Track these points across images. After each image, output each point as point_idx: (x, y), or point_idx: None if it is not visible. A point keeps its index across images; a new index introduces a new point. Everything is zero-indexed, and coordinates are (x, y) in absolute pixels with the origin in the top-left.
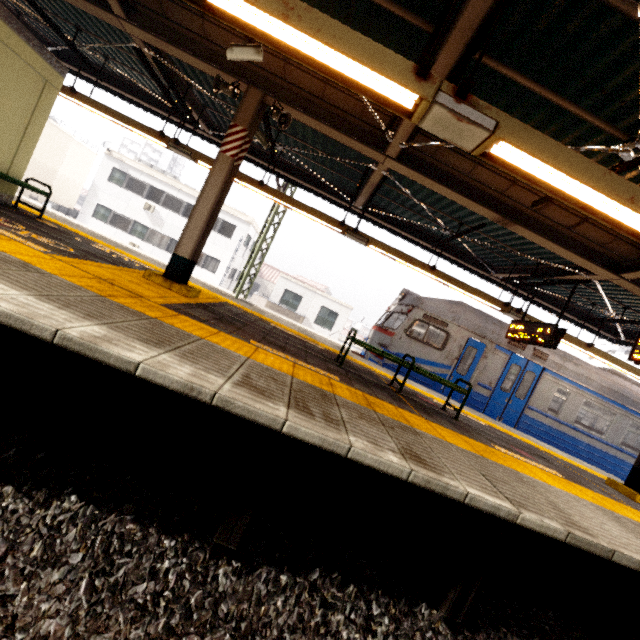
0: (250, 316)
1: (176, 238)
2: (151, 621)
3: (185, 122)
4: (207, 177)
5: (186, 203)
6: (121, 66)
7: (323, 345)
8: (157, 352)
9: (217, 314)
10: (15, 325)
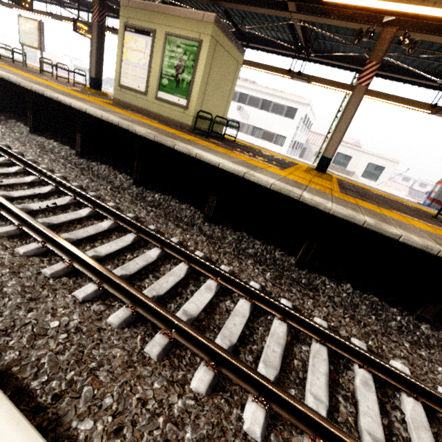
0: (357, 187)
1: (256, 126)
2: (406, 336)
3: (294, 52)
4: (346, 104)
5: (262, 99)
6: (257, 29)
7: (408, 203)
8: (394, 228)
9: (353, 191)
10: (348, 219)
